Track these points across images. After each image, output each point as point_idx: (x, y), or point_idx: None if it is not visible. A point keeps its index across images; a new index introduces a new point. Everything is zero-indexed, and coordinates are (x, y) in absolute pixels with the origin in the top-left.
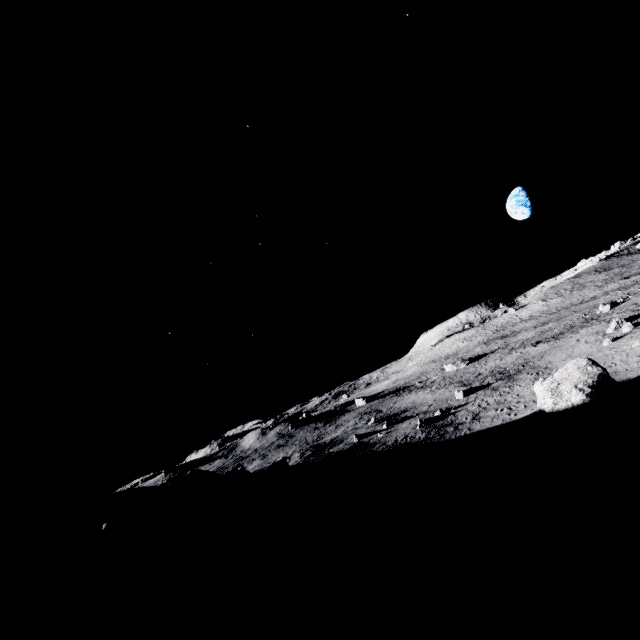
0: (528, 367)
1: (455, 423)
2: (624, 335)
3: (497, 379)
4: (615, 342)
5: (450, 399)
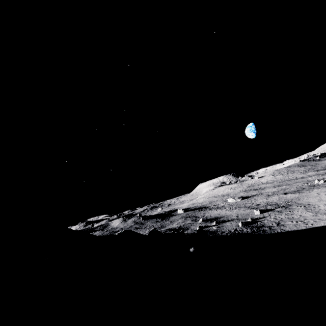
0: (294, 203)
1: (266, 226)
2: None
3: (276, 207)
4: None
5: (250, 214)
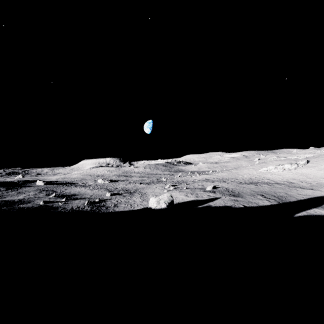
0: (138, 191)
1: (106, 206)
2: (170, 190)
3: (125, 192)
4: (168, 191)
5: (103, 195)
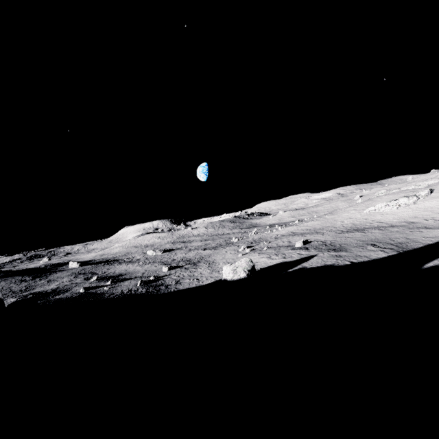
0: (204, 260)
1: (165, 284)
2: (246, 253)
3: (187, 263)
4: (243, 255)
5: (158, 271)
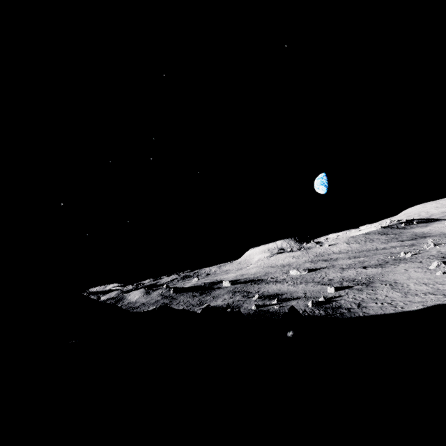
0: (377, 280)
1: (344, 307)
2: None
3: (355, 284)
4: (445, 274)
5: (321, 291)
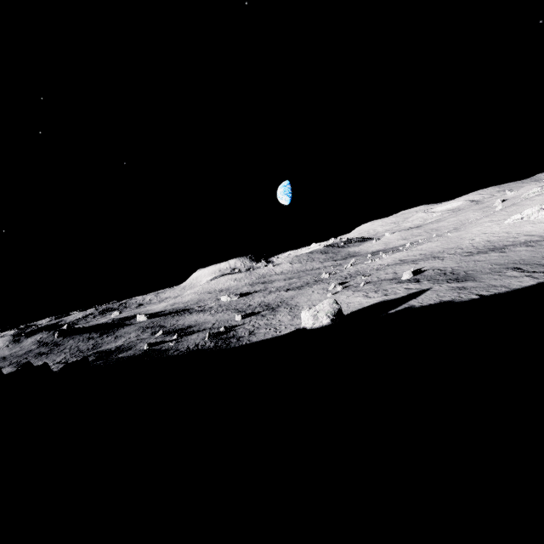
0: (285, 304)
1: (237, 336)
2: (338, 292)
3: (264, 309)
4: (334, 295)
5: (230, 320)
